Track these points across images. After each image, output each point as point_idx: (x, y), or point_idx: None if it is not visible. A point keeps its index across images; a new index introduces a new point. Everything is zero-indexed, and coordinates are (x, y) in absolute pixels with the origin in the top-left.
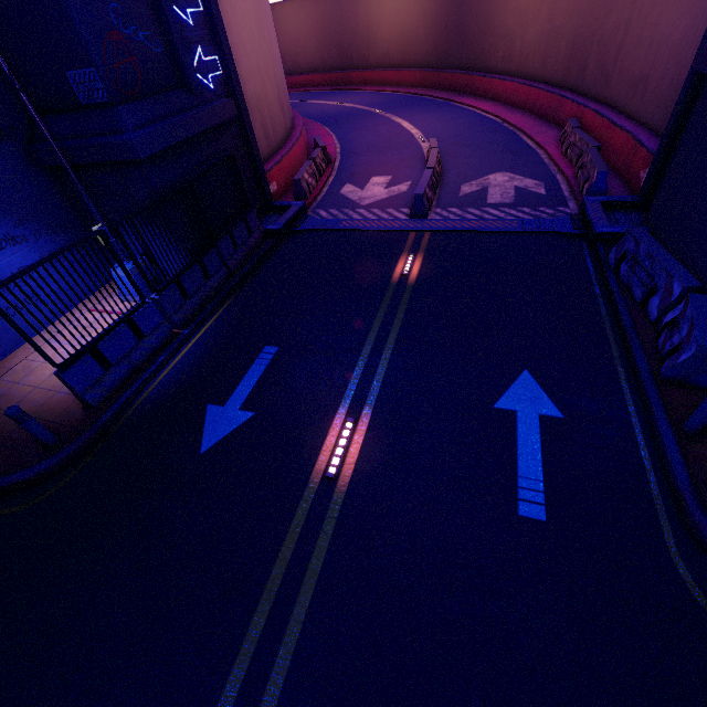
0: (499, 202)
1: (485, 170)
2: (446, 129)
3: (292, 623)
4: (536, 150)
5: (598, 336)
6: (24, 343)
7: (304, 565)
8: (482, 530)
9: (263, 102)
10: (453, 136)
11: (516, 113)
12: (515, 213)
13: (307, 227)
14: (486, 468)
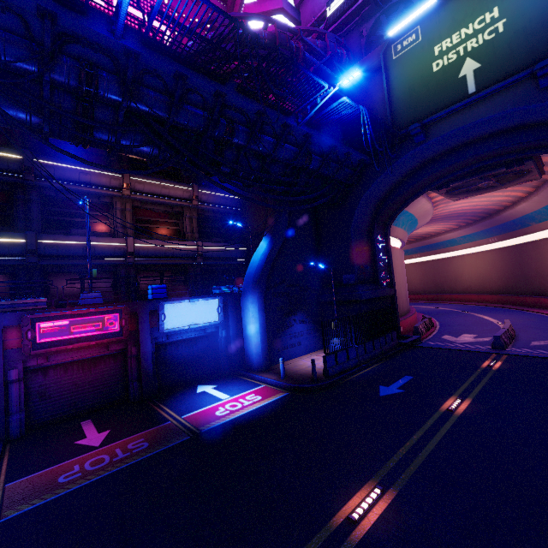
0: None
1: None
2: (519, 321)
3: (436, 436)
4: None
5: None
6: (291, 359)
7: (439, 426)
8: (543, 437)
9: (399, 294)
10: (525, 323)
11: None
12: None
13: (422, 345)
14: (547, 423)
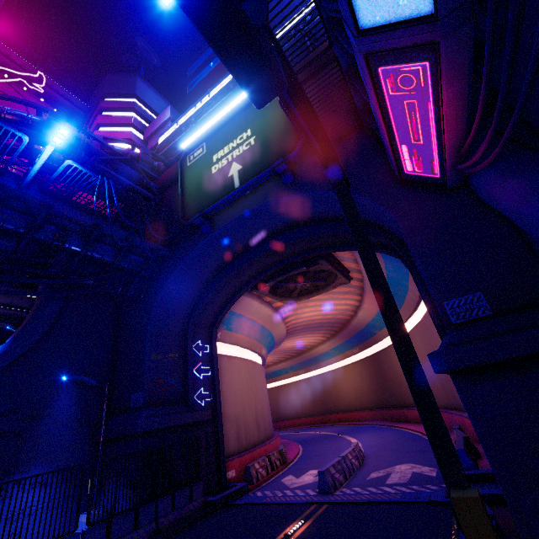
0: (395, 482)
1: (394, 462)
2: (379, 441)
3: None
4: None
5: None
6: None
7: None
8: None
9: (241, 419)
10: (382, 444)
11: None
12: (404, 489)
13: (240, 501)
14: None
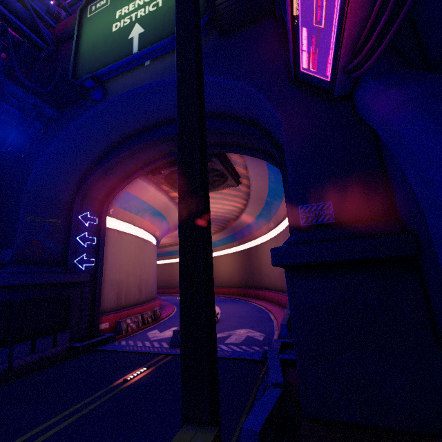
0: (231, 342)
1: (238, 327)
2: (234, 310)
3: None
4: (273, 320)
5: (222, 440)
6: None
7: None
8: None
9: (124, 284)
10: (235, 313)
11: (274, 305)
12: (235, 348)
13: (103, 348)
14: None
